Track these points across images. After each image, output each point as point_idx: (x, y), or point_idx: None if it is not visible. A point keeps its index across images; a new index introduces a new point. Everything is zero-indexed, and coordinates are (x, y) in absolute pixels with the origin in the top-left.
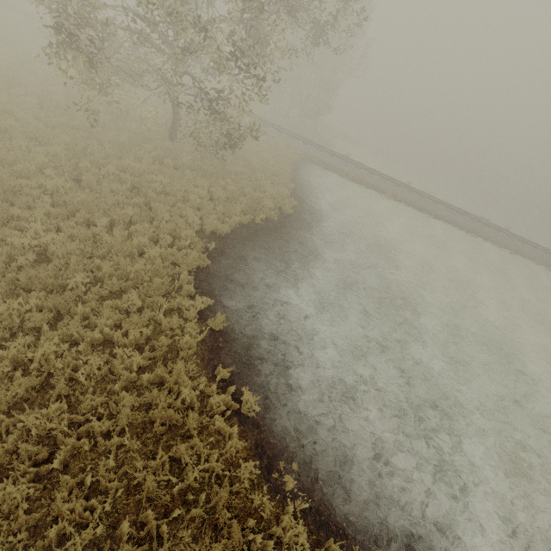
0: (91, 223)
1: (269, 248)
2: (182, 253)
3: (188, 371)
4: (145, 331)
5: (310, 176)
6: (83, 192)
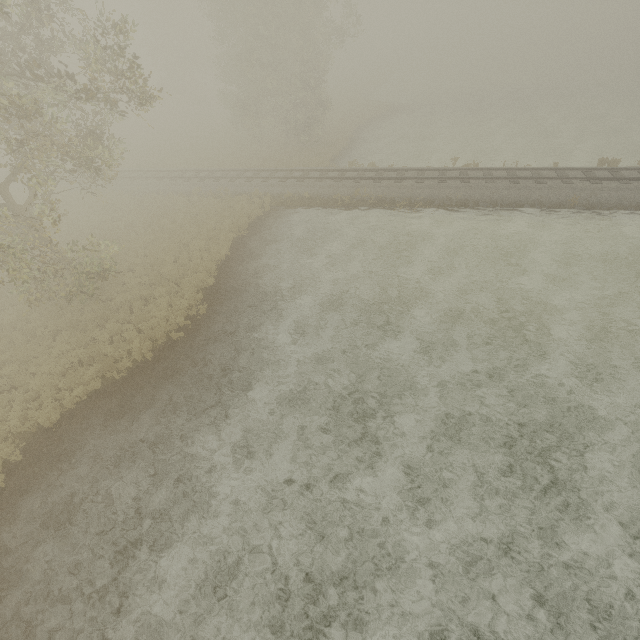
0: None
1: (109, 420)
2: None
3: None
4: None
5: (267, 238)
6: None
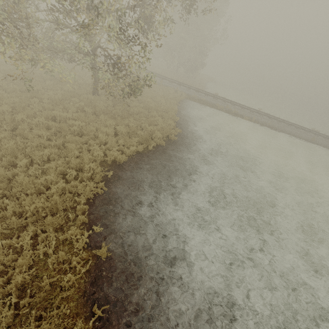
0: (16, 163)
1: (157, 169)
2: (82, 185)
3: (66, 313)
4: (26, 276)
5: (191, 110)
6: (15, 139)
